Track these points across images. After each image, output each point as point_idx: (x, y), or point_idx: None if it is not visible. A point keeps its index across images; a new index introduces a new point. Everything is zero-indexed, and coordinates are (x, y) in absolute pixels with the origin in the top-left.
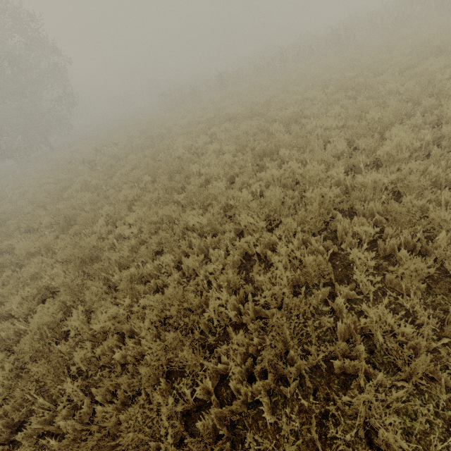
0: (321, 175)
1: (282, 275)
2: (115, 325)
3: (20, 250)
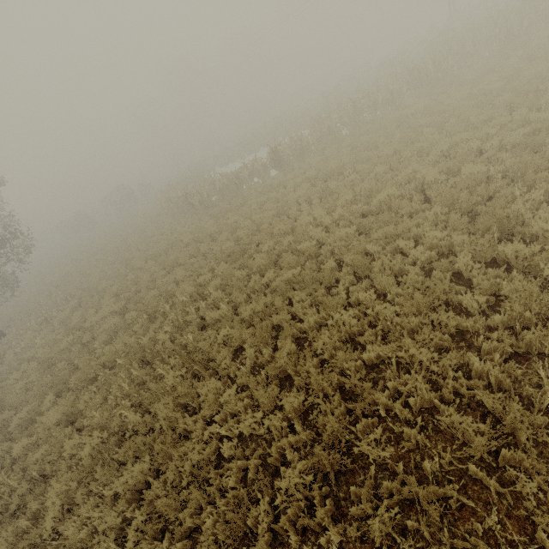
0: None
1: None
2: None
3: None
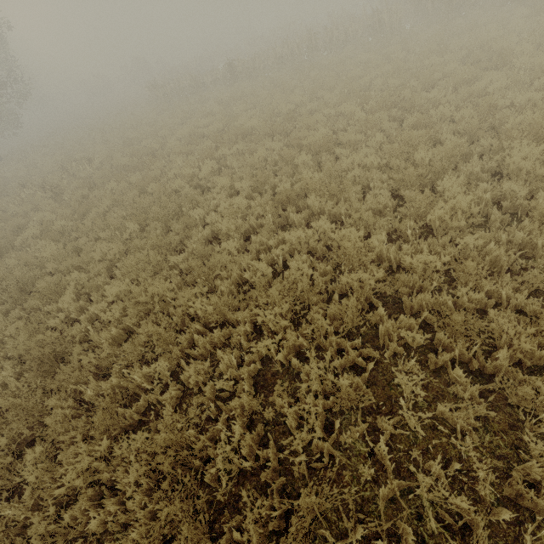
0: (360, 248)
1: (311, 408)
2: (88, 478)
3: None
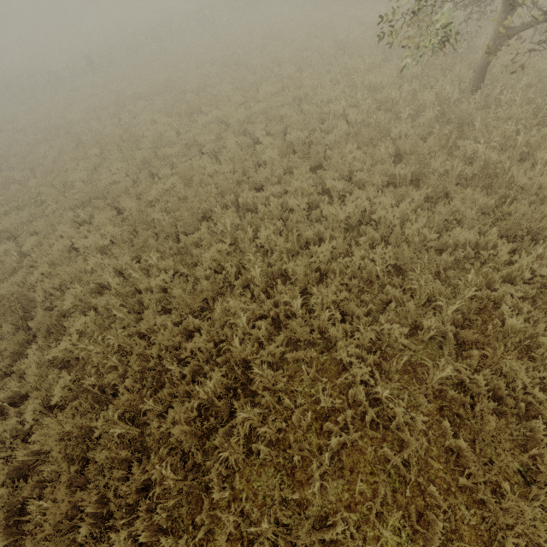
0: (234, 111)
1: (233, 147)
2: (159, 196)
3: (8, 224)
